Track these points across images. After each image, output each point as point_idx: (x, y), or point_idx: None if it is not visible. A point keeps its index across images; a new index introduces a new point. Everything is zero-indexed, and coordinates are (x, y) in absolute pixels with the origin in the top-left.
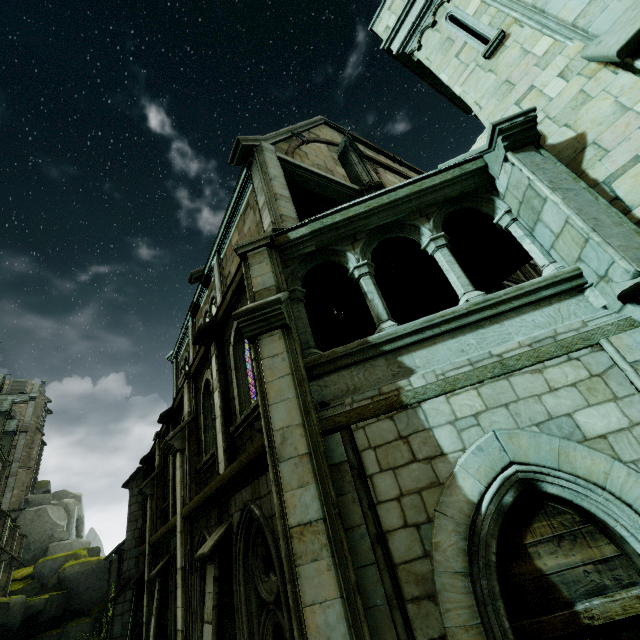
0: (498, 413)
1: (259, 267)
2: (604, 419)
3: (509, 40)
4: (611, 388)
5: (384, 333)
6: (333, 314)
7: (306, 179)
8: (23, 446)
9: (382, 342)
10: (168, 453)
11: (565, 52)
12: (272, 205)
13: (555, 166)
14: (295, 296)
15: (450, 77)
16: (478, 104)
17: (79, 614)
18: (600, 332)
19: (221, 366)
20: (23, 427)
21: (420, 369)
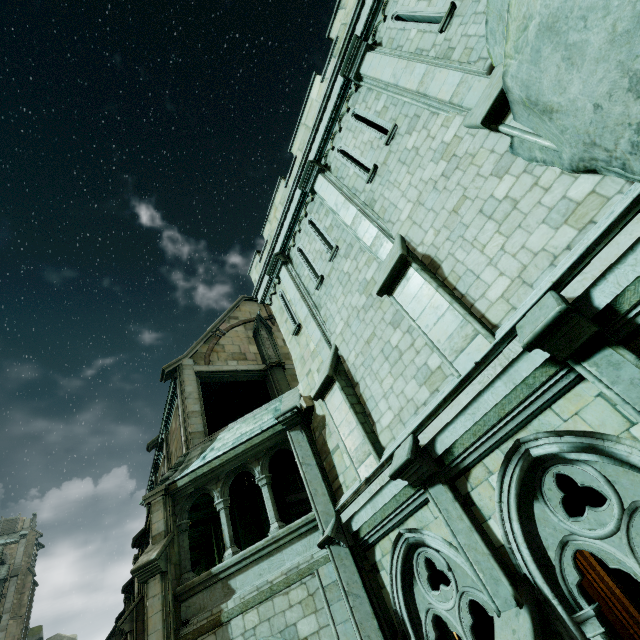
0: (265, 625)
1: (157, 514)
2: (309, 625)
3: (302, 330)
4: (315, 603)
5: (220, 565)
6: (245, 484)
7: (219, 377)
8: (14, 593)
9: (219, 572)
10: None
11: (318, 358)
12: (185, 423)
13: (306, 444)
14: (181, 528)
15: (284, 334)
16: (295, 362)
17: None
18: (317, 563)
19: None
20: (14, 571)
21: (238, 590)
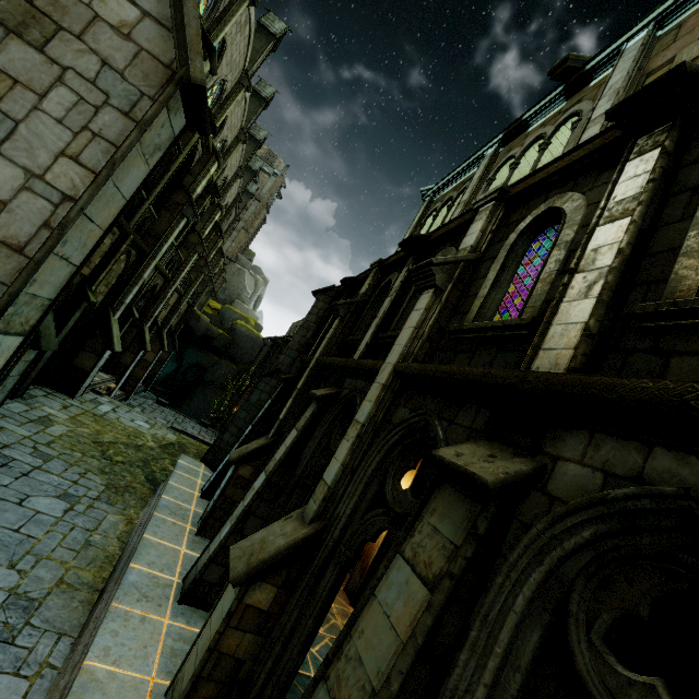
0: None
1: None
2: None
3: None
4: None
5: None
6: None
7: None
8: (252, 212)
9: None
10: (382, 289)
11: None
12: None
13: None
14: None
15: None
16: None
17: (232, 359)
18: None
19: (665, 177)
20: (259, 196)
21: None
